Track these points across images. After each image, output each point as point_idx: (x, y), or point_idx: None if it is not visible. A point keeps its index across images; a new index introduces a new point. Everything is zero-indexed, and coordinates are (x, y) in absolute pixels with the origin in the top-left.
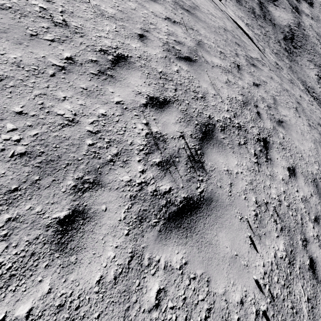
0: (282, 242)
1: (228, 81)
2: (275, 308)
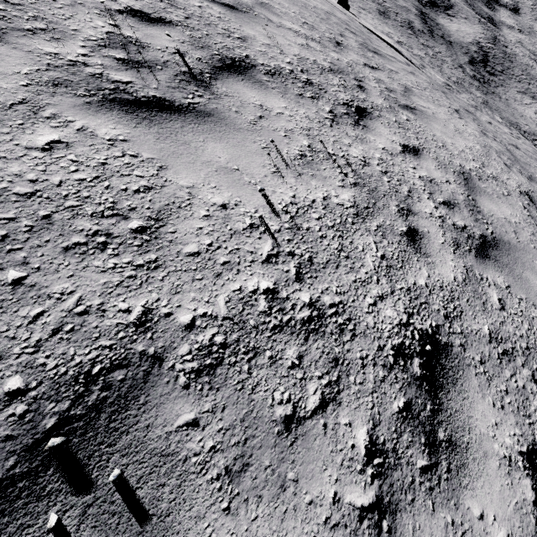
0: (350, 194)
1: (308, 45)
2: (298, 237)
